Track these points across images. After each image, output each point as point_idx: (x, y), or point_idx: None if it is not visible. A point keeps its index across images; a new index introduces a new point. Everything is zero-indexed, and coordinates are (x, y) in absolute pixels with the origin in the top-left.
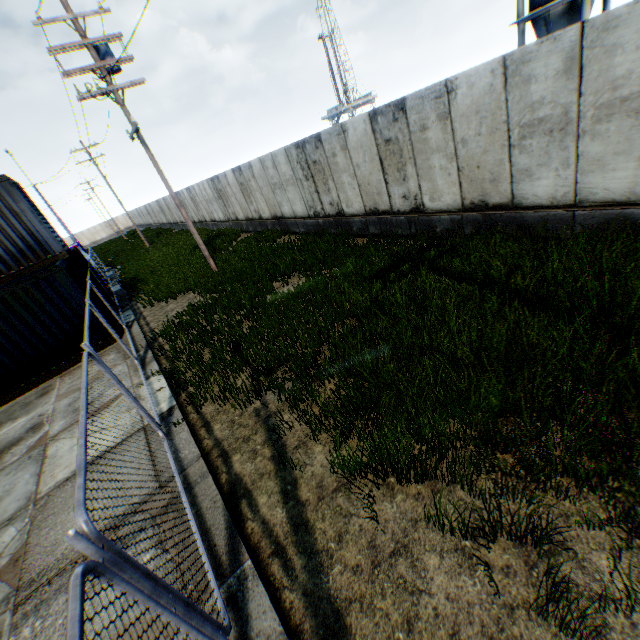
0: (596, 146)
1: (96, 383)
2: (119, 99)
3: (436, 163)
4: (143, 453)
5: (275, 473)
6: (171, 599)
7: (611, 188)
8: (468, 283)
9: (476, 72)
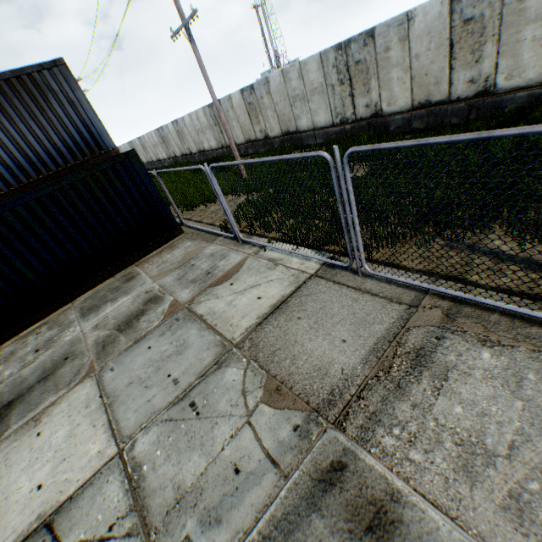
0: None
1: (193, 261)
2: None
3: (527, 35)
4: (343, 290)
5: None
6: None
7: None
8: None
9: None
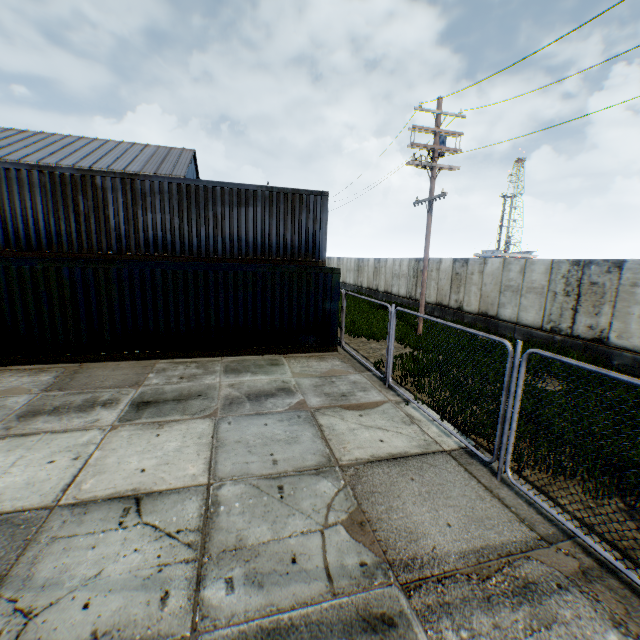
0: None
1: (335, 379)
2: (434, 173)
3: None
4: (472, 481)
5: None
6: None
7: None
8: None
9: None
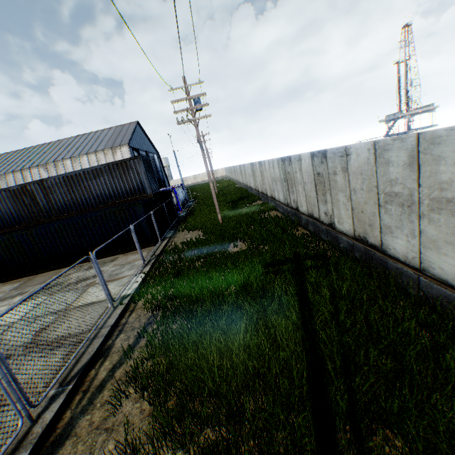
0: (432, 229)
1: (127, 265)
2: (195, 124)
3: (340, 198)
4: (102, 310)
5: (122, 353)
6: (4, 372)
7: (444, 270)
8: (297, 297)
9: (360, 147)
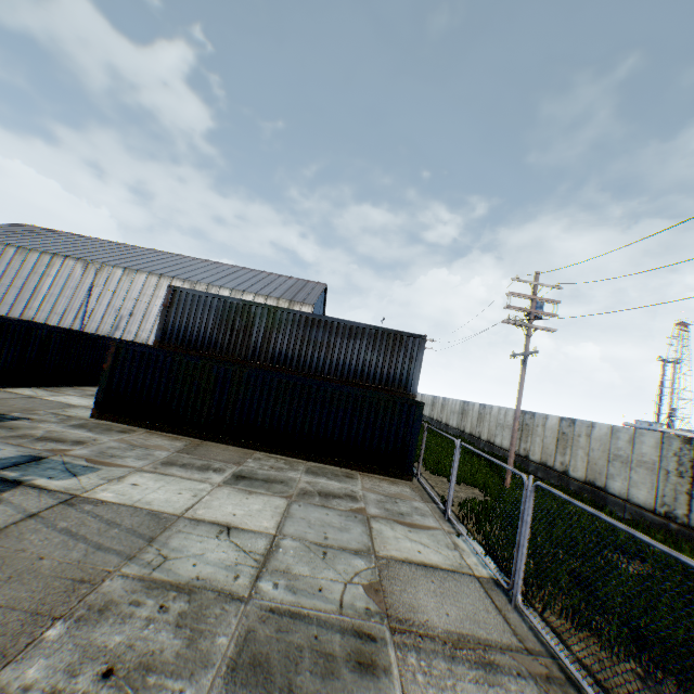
0: None
1: (399, 500)
2: (529, 332)
3: None
4: (486, 599)
5: None
6: None
7: None
8: None
9: None
